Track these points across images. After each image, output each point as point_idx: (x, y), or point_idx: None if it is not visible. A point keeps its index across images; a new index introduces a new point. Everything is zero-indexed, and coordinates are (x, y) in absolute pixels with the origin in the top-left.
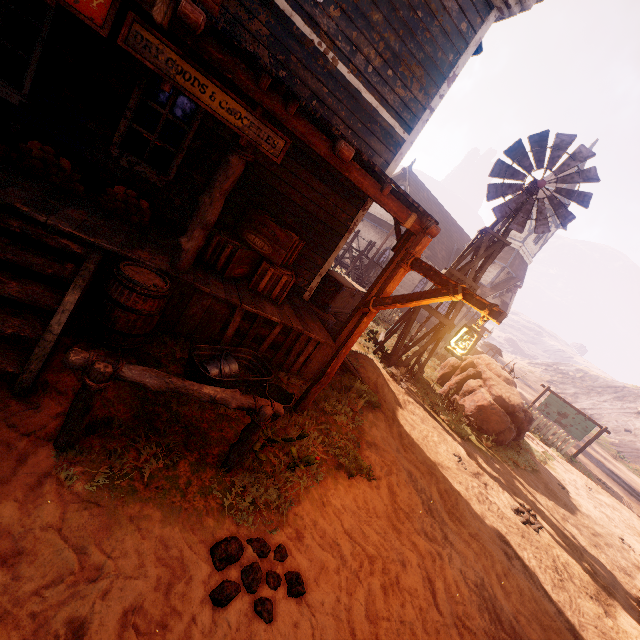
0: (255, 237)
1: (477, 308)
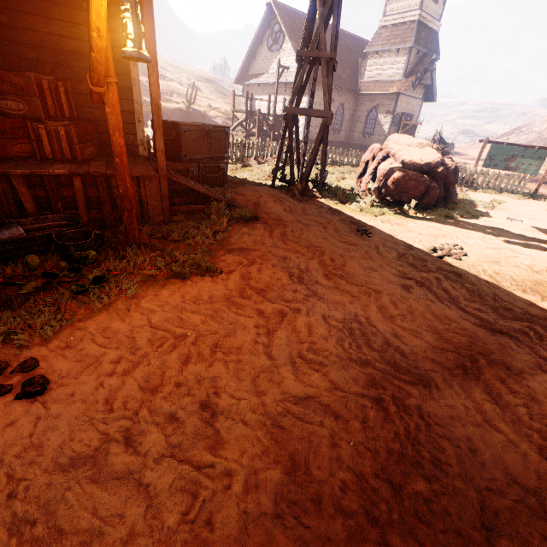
0: (6, 101)
1: None
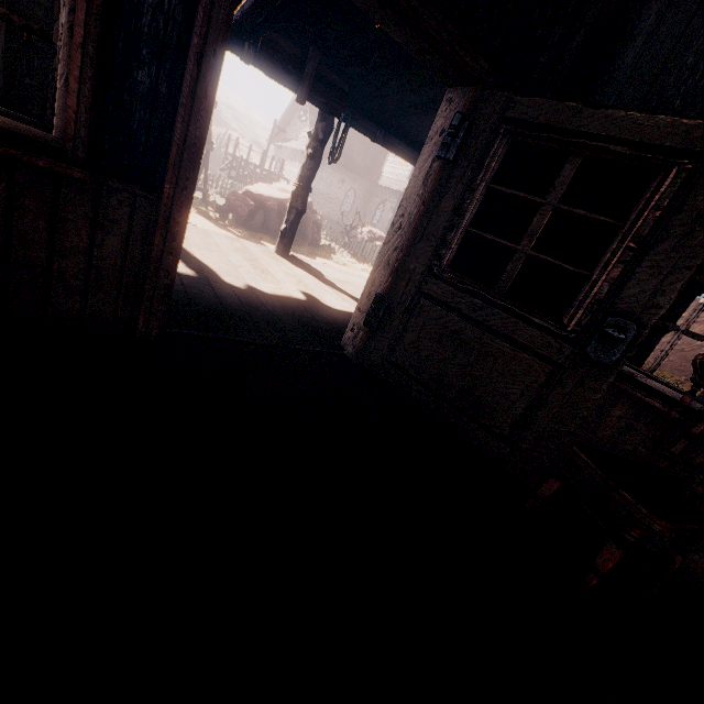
0: None
1: None
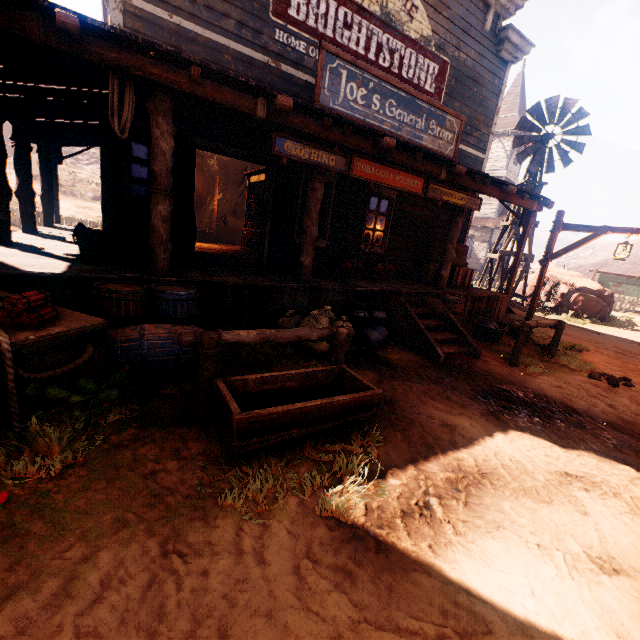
0: None
1: (622, 233)
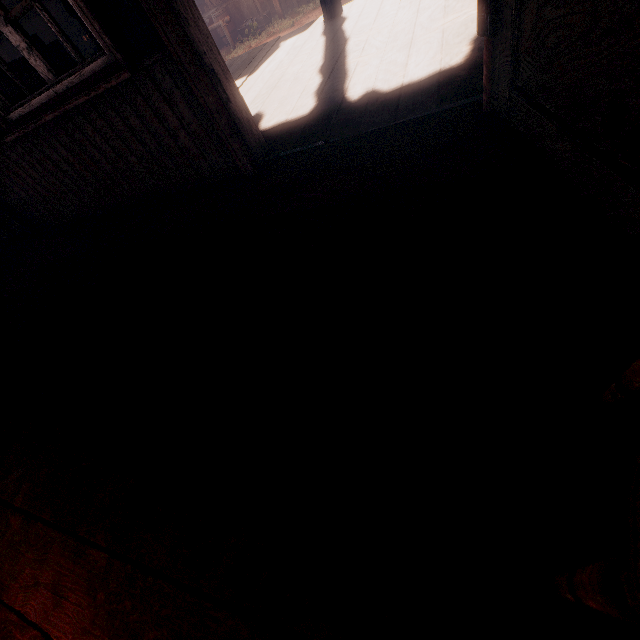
0: None
1: None
